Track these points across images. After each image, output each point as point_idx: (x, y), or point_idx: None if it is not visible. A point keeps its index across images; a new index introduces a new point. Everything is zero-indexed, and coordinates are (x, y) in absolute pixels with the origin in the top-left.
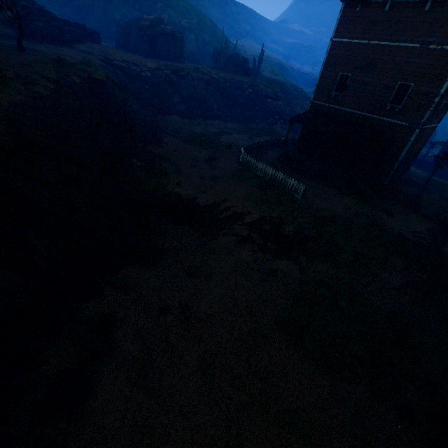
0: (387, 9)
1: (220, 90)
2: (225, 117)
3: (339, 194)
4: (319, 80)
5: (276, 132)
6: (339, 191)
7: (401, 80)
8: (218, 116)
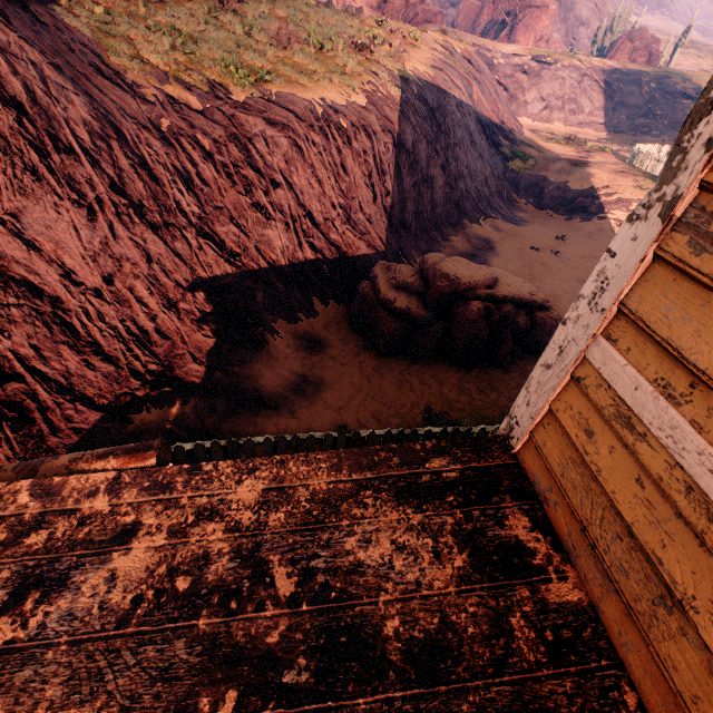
0: None
1: (600, 85)
2: (598, 125)
3: None
4: None
5: None
6: None
7: None
8: (588, 123)
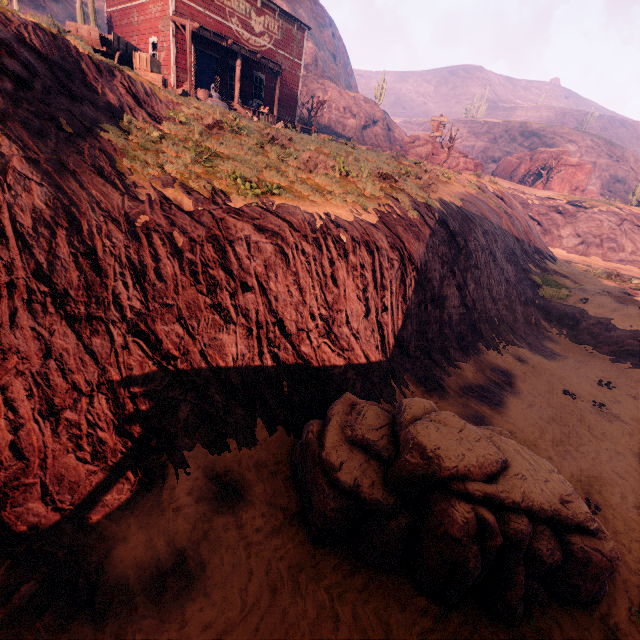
0: None
1: None
2: None
3: None
4: None
5: None
6: None
7: None
8: (631, 260)
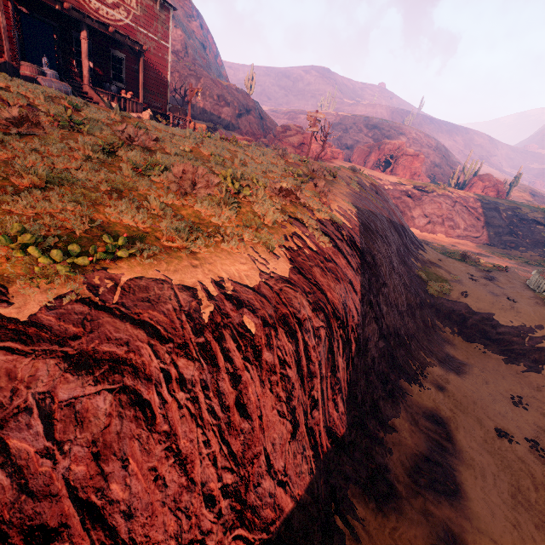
0: None
1: (468, 209)
2: (473, 238)
3: None
4: None
5: None
6: None
7: None
8: (465, 235)
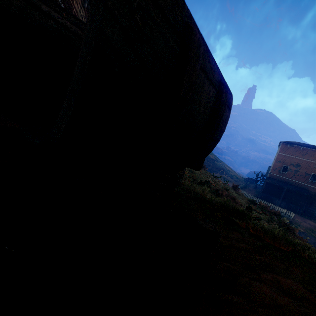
0: (301, 149)
1: None
2: None
3: (302, 217)
4: (273, 165)
5: (226, 178)
6: (303, 216)
7: (313, 172)
8: None
